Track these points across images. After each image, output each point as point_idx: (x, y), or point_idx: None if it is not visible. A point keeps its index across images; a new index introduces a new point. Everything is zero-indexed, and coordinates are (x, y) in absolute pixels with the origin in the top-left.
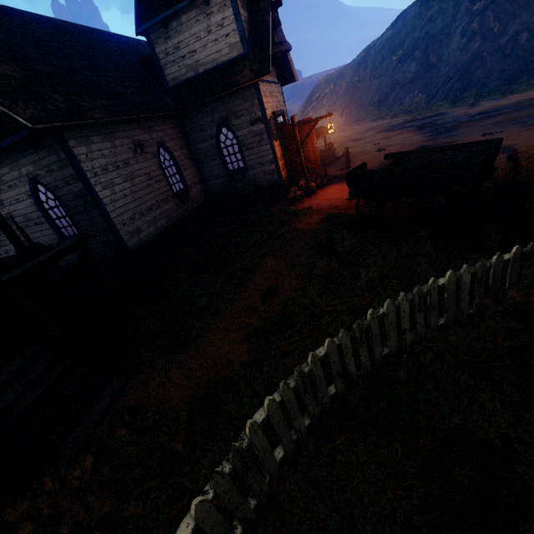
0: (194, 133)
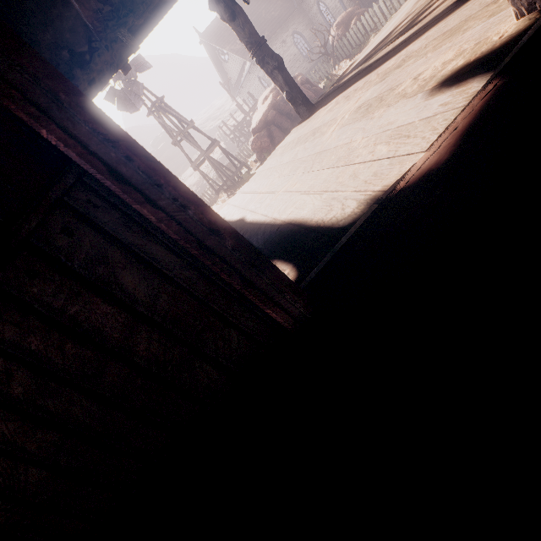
0: (310, 11)
